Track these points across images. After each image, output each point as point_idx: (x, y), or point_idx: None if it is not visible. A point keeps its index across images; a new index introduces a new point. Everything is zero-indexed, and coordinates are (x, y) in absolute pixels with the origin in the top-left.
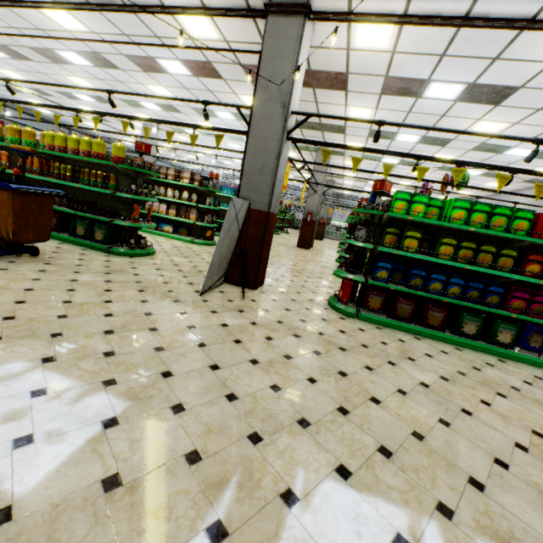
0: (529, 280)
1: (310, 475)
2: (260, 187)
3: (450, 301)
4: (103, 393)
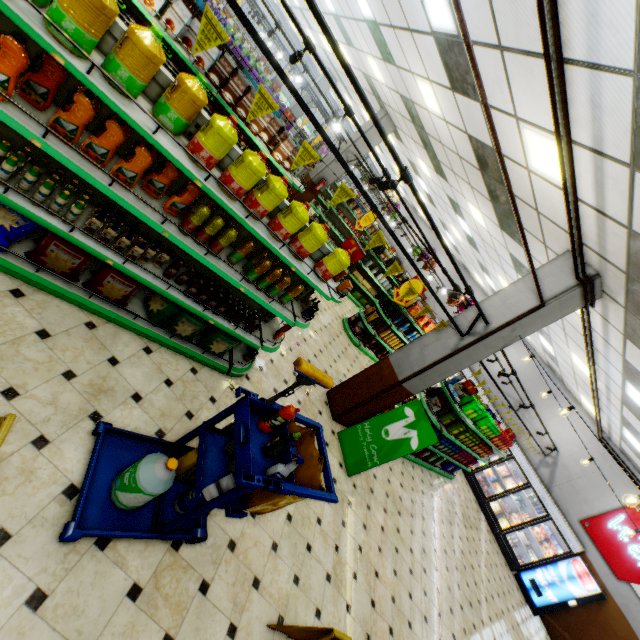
0: (470, 452)
1: None
2: (429, 381)
3: (439, 454)
4: None
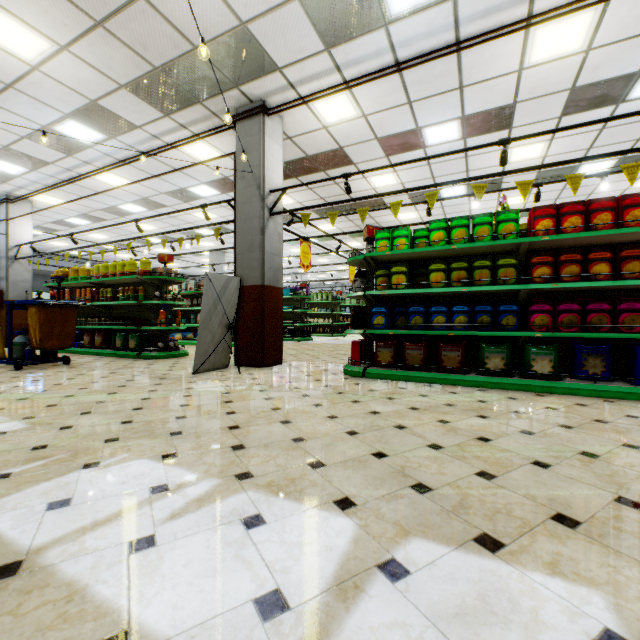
0: (539, 286)
1: (131, 456)
2: (251, 263)
3: (458, 333)
4: (16, 422)
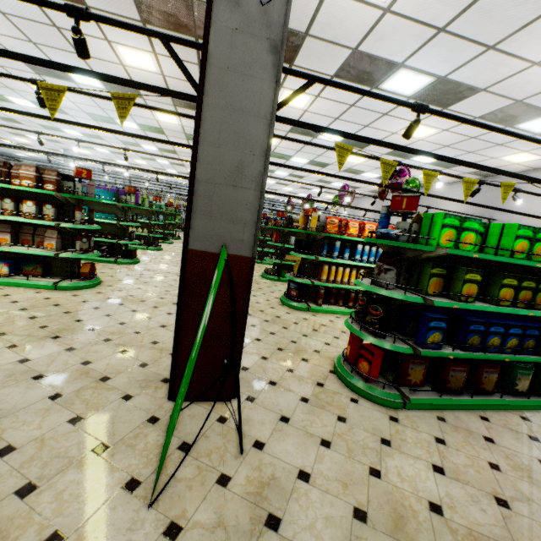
0: None
1: None
2: (233, 210)
3: (512, 359)
4: None
